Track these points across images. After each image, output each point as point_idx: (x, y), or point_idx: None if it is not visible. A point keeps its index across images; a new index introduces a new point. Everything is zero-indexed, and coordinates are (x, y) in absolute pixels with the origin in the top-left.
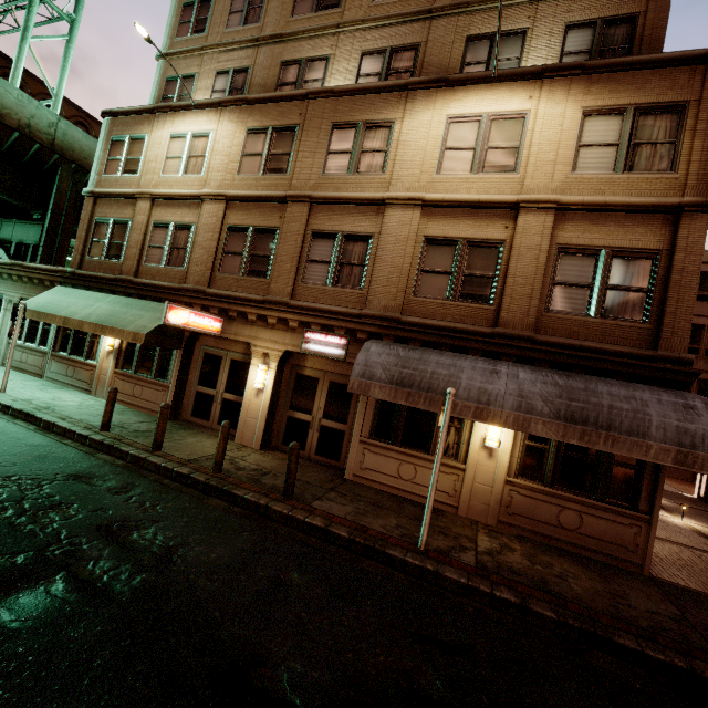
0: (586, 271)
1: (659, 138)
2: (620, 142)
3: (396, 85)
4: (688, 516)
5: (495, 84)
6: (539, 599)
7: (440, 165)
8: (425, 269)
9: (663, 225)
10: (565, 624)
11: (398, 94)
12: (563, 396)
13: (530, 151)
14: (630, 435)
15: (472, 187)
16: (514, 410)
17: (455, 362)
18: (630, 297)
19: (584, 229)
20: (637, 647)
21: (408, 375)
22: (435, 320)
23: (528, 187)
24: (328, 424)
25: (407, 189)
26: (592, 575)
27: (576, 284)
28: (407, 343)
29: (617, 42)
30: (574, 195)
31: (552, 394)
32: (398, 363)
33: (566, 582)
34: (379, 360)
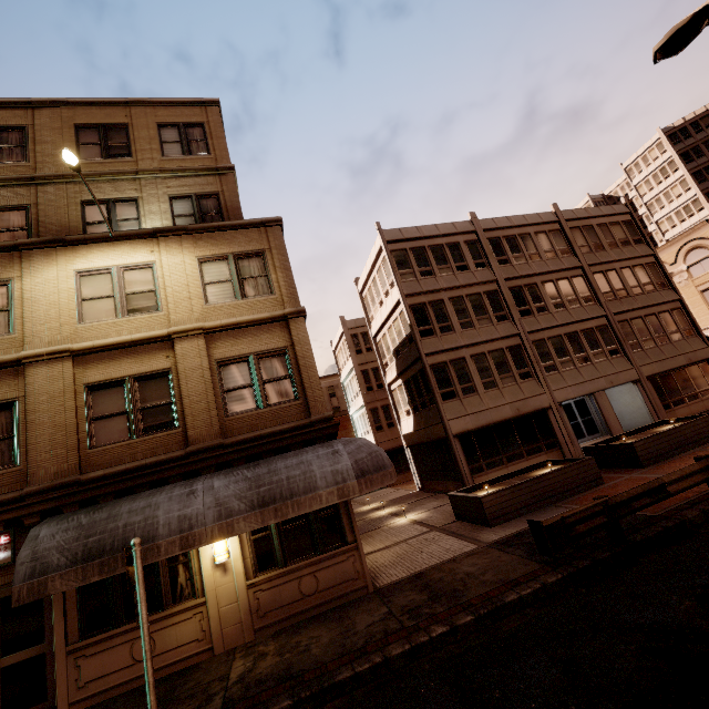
0: (245, 375)
1: (257, 274)
2: (232, 278)
3: (3, 246)
4: (411, 510)
5: (116, 242)
6: (279, 694)
7: (82, 315)
8: (96, 417)
9: (281, 329)
10: (301, 701)
11: (9, 254)
12: (253, 487)
13: (166, 292)
14: (306, 494)
15: (123, 329)
16: (217, 521)
17: (150, 501)
18: (281, 384)
19: (232, 344)
20: (351, 672)
21: (96, 543)
22: (123, 464)
23: (175, 320)
24: (13, 660)
25: (49, 343)
26: (332, 626)
27: (242, 387)
28: (97, 502)
29: (212, 209)
30: (213, 320)
31: (244, 489)
32: (81, 535)
33: (309, 651)
34: (54, 543)
